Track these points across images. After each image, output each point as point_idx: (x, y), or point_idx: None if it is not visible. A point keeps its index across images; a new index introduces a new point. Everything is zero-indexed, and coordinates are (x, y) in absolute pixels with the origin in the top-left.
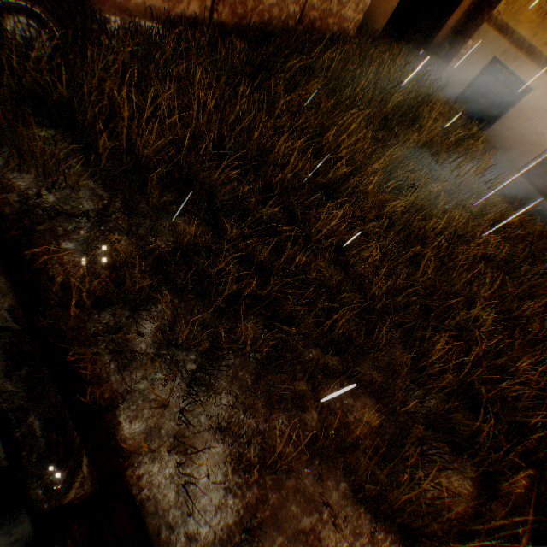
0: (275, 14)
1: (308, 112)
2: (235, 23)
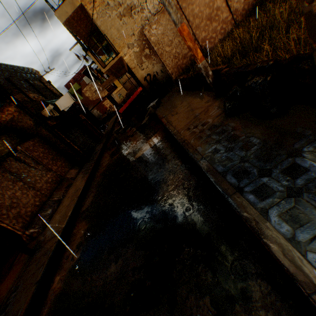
0: None
1: None
2: (244, 17)
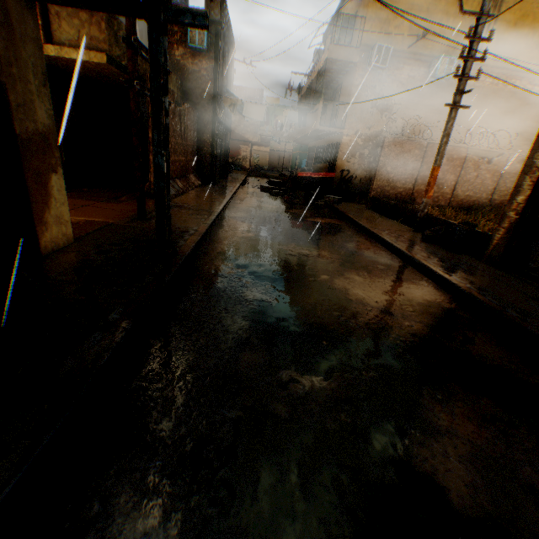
0: (475, 203)
1: (492, 214)
2: (457, 206)
